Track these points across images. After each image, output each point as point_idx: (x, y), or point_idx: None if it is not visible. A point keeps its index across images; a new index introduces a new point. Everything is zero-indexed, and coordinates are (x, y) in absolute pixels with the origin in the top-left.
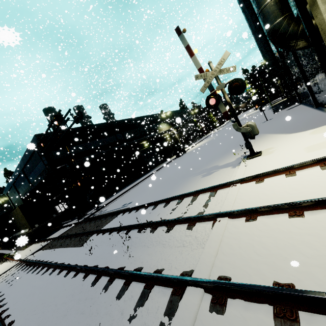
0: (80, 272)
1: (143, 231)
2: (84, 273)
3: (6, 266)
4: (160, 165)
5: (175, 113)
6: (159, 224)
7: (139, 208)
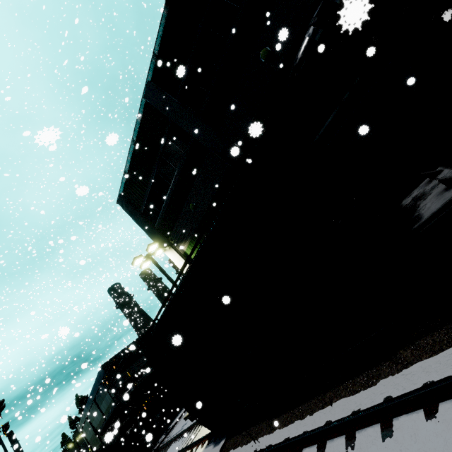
0: None
1: None
2: None
3: None
4: None
5: None
6: None
7: (181, 434)
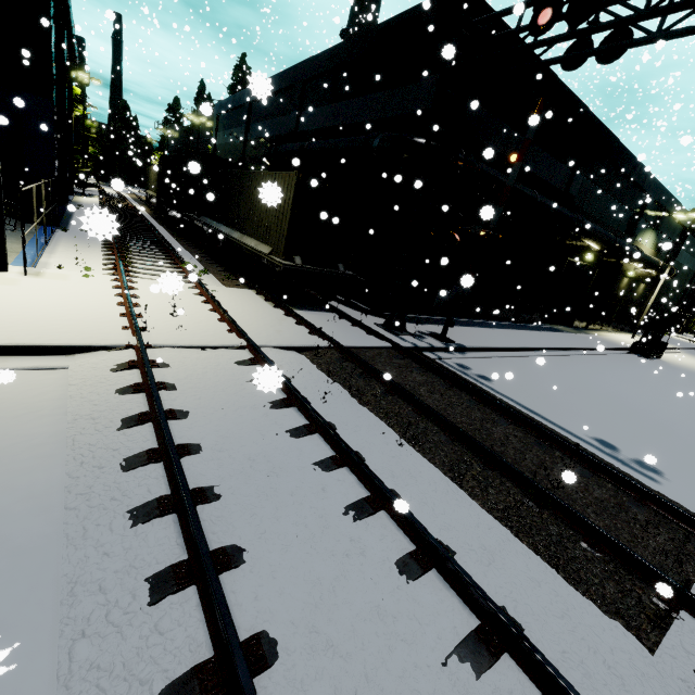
0: None
1: None
2: None
3: (198, 313)
4: (572, 331)
5: (693, 230)
6: None
7: None
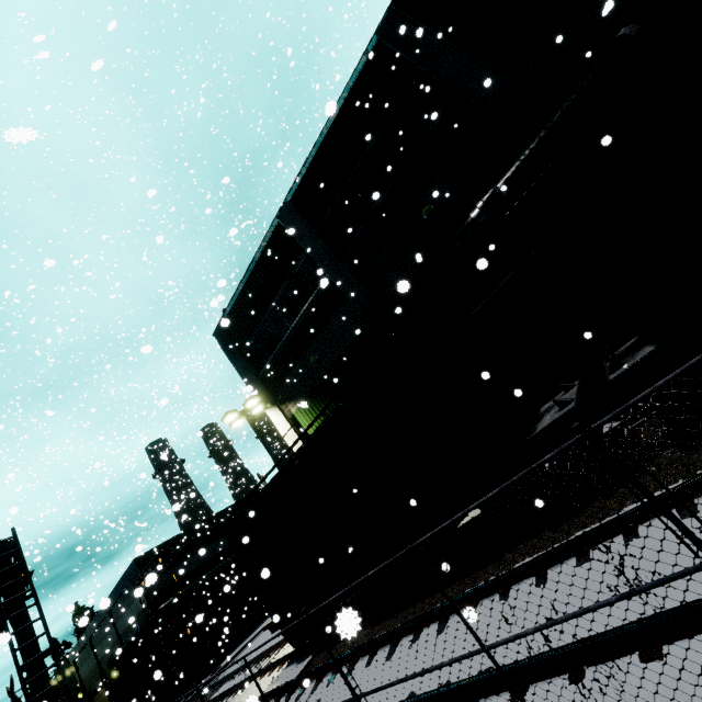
0: None
1: (225, 698)
2: None
3: None
4: None
5: None
6: (234, 689)
7: (243, 668)
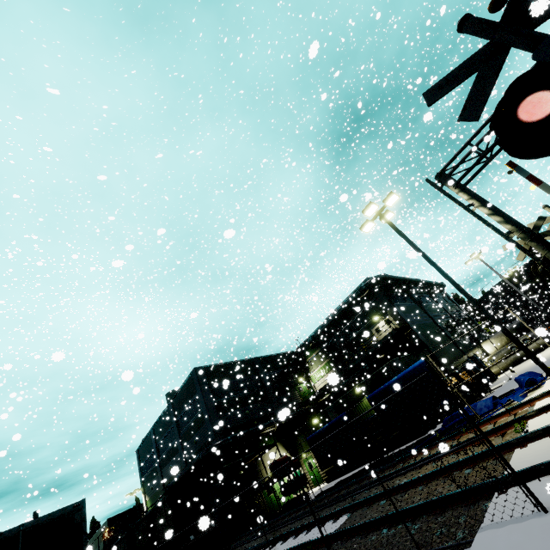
0: None
1: None
2: None
3: None
4: None
5: None
6: None
7: None
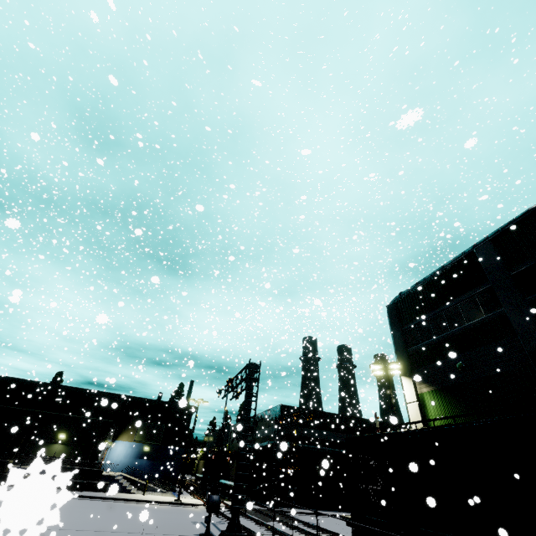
0: (263, 525)
1: (298, 531)
2: (264, 526)
3: None
4: None
5: None
6: (306, 532)
7: (312, 526)
